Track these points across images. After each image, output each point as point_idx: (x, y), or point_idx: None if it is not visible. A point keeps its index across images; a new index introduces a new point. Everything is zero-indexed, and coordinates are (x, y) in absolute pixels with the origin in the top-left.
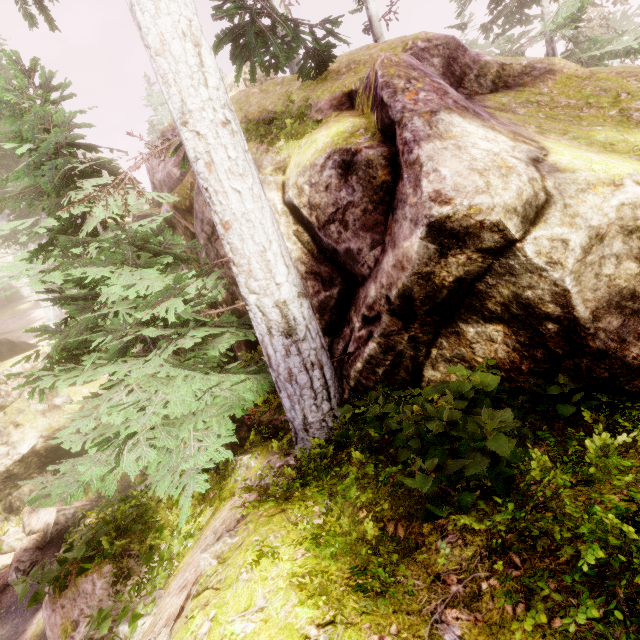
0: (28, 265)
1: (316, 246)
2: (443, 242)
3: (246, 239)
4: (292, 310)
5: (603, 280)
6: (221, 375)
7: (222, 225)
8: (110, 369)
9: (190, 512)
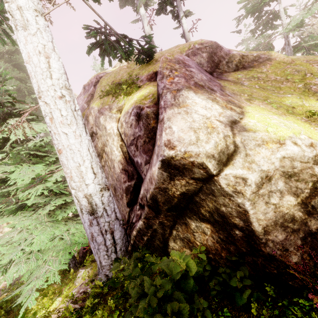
0: None
1: (128, 155)
2: (171, 171)
3: (69, 159)
4: (95, 199)
5: (271, 207)
6: (73, 223)
7: (58, 151)
8: (8, 220)
9: (47, 302)
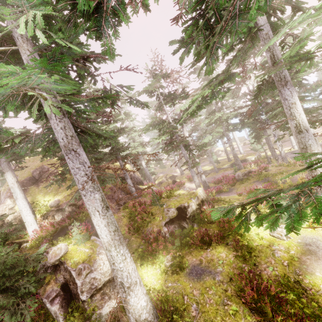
0: None
1: None
2: None
3: None
4: None
5: None
6: None
7: None
8: None
9: None
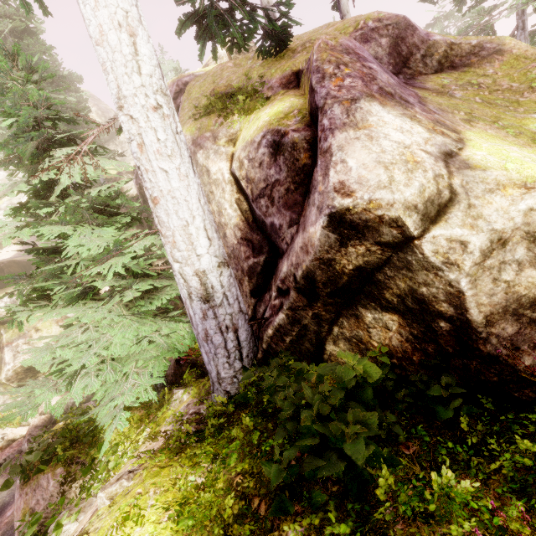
0: (5, 222)
1: (252, 215)
2: (343, 232)
3: (171, 214)
4: (210, 279)
5: (501, 286)
6: (164, 321)
7: (151, 200)
8: (68, 311)
9: (130, 432)
